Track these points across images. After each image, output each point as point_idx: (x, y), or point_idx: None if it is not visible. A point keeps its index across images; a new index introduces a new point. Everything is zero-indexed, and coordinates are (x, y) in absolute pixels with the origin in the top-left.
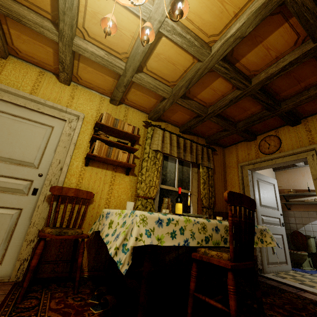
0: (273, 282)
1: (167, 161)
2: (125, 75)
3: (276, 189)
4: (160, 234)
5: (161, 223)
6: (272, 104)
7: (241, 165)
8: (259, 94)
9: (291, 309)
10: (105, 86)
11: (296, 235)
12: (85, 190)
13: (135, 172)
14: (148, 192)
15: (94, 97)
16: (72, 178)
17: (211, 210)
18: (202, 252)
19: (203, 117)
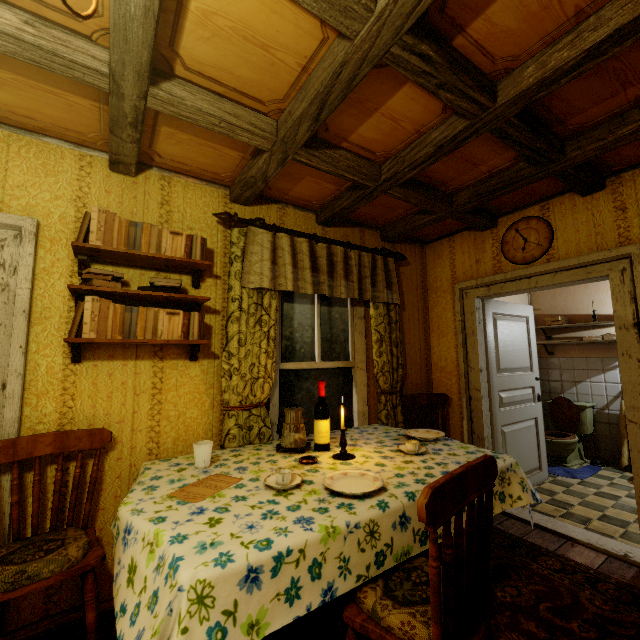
0: (516, 523)
1: (292, 302)
2: (118, 91)
3: (531, 328)
4: (256, 609)
5: (257, 578)
6: (544, 150)
7: (461, 288)
8: (515, 127)
9: (551, 616)
10: (79, 125)
11: (560, 404)
12: (83, 429)
13: (214, 349)
14: (250, 394)
15: (57, 160)
16: (42, 403)
17: (396, 395)
18: (367, 609)
19: (371, 189)
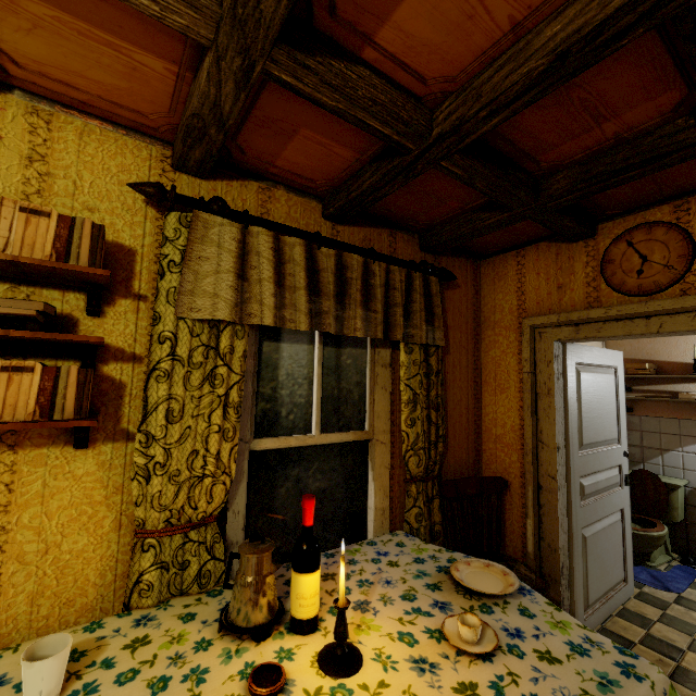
0: None
1: (278, 340)
2: None
3: (620, 383)
4: None
5: None
6: None
7: (533, 325)
8: None
9: None
10: None
11: (642, 479)
12: None
13: (126, 424)
14: (187, 505)
15: None
16: None
17: (433, 482)
18: None
19: (412, 155)
